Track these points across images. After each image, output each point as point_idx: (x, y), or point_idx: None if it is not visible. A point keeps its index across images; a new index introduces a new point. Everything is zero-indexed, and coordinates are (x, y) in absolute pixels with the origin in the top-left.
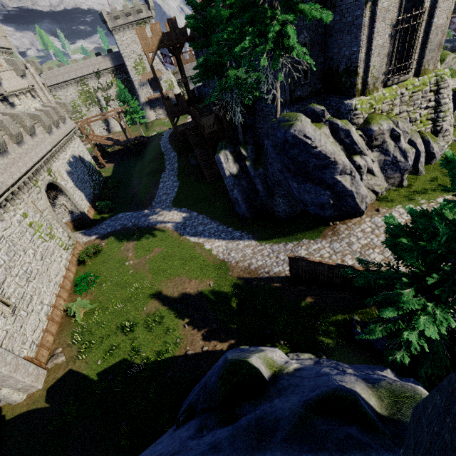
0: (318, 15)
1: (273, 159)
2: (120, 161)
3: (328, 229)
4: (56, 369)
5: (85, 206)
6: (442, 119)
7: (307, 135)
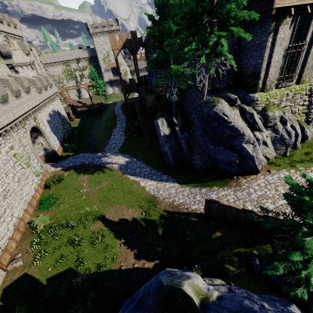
0: (243, 35)
1: (198, 127)
2: (84, 117)
3: (232, 180)
4: (14, 271)
5: (56, 146)
6: (312, 113)
7: (225, 113)
